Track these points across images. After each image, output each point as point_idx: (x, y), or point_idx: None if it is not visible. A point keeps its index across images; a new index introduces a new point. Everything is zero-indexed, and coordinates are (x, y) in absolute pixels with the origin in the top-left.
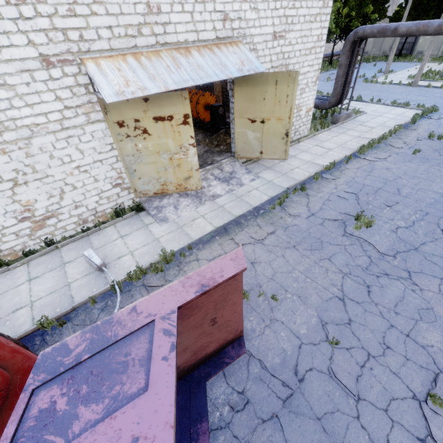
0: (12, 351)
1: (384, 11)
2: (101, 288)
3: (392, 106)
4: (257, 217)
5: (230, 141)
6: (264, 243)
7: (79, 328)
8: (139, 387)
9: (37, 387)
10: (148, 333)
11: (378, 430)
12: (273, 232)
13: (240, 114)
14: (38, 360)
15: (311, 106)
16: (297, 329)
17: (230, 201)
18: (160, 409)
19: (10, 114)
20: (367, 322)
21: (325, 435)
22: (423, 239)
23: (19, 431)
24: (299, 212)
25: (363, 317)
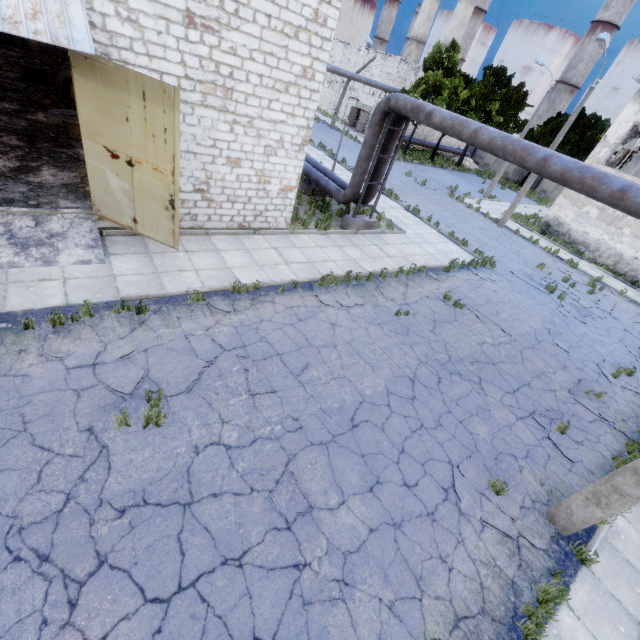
0: None
1: (516, 119)
2: None
3: (447, 238)
4: None
5: None
6: None
7: None
8: None
9: None
10: None
11: None
12: None
13: (91, 132)
14: None
15: (294, 184)
16: None
17: None
18: None
19: None
20: None
21: None
22: (227, 484)
23: None
24: (71, 352)
25: None
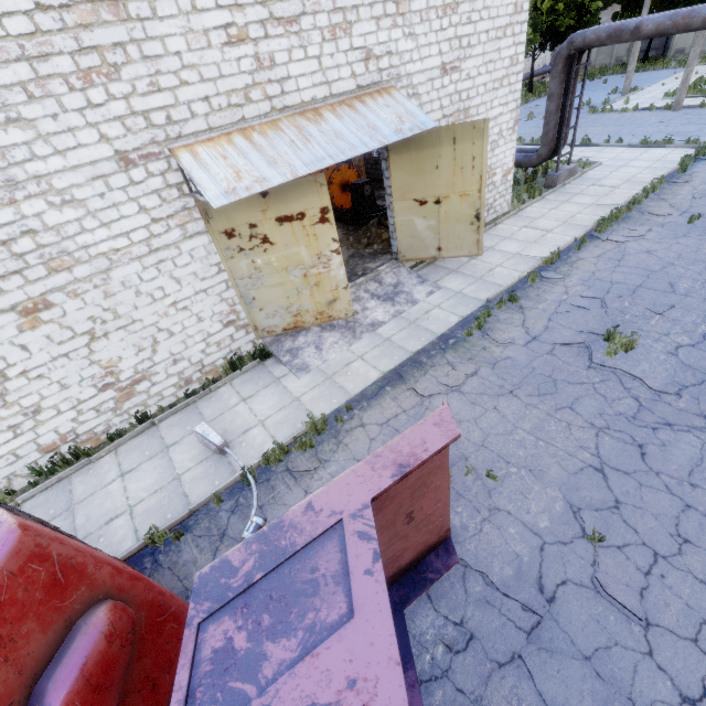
0: (131, 578)
1: None
2: (227, 480)
3: (642, 147)
4: (445, 351)
5: (388, 236)
6: (462, 391)
7: (203, 541)
8: (340, 614)
9: (203, 620)
10: (336, 538)
11: (686, 672)
12: (474, 373)
13: (401, 194)
14: (195, 584)
15: (510, 165)
16: (534, 521)
17: (400, 329)
18: (376, 641)
19: (81, 241)
20: (647, 502)
21: (601, 682)
22: None
23: (194, 678)
24: (511, 337)
25: (638, 495)
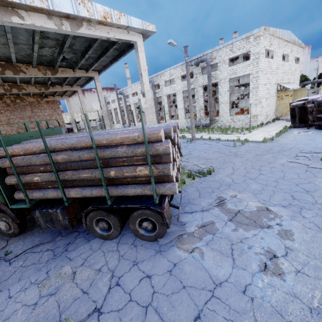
0: None
1: None
2: None
3: None
4: None
5: None
6: None
7: None
8: None
9: None
10: None
11: None
12: None
13: None
14: None
15: None
16: None
17: None
18: None
19: (270, 92)
20: None
21: None
22: None
23: None
24: None
25: None
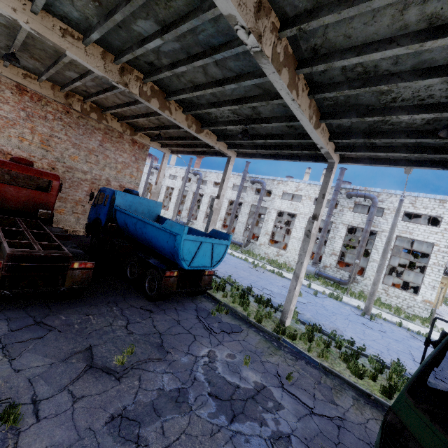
0: None
1: None
2: None
3: None
4: None
5: None
6: None
7: None
8: None
9: None
10: None
11: None
12: None
13: None
14: None
15: None
16: None
17: None
18: None
19: None
20: None
21: None
22: None
23: None
24: None
25: None
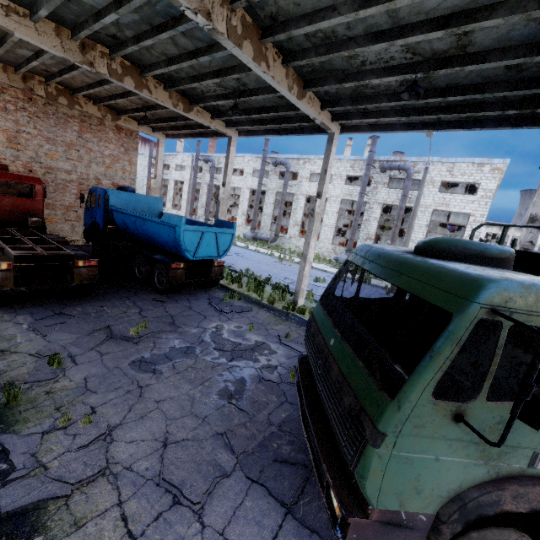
0: None
1: None
2: None
3: None
4: None
5: None
6: None
7: None
8: None
9: None
10: None
11: None
12: None
13: None
14: None
15: None
16: None
17: None
18: None
19: None
20: None
21: None
22: None
23: None
24: None
25: None
